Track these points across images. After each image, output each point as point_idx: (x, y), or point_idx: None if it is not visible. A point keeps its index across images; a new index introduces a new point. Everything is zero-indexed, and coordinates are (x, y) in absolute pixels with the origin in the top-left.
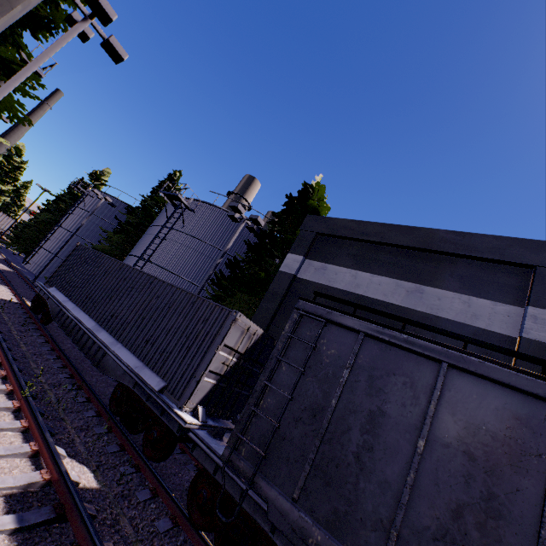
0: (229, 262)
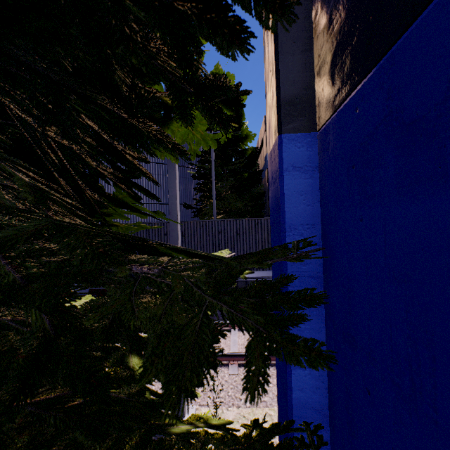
0: (204, 174)
